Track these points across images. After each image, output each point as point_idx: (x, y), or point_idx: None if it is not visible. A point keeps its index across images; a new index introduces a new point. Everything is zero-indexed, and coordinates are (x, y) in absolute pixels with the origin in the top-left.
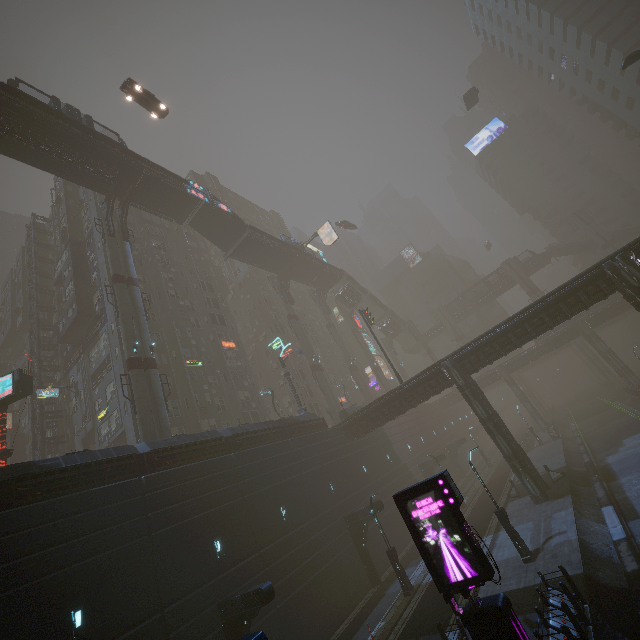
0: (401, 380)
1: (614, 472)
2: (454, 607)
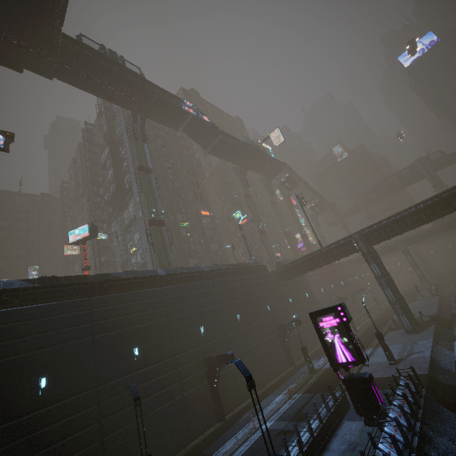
0: (321, 245)
1: None
2: (339, 375)
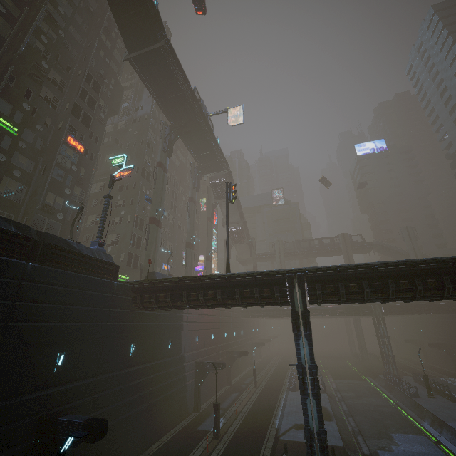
0: (229, 271)
1: None
2: None
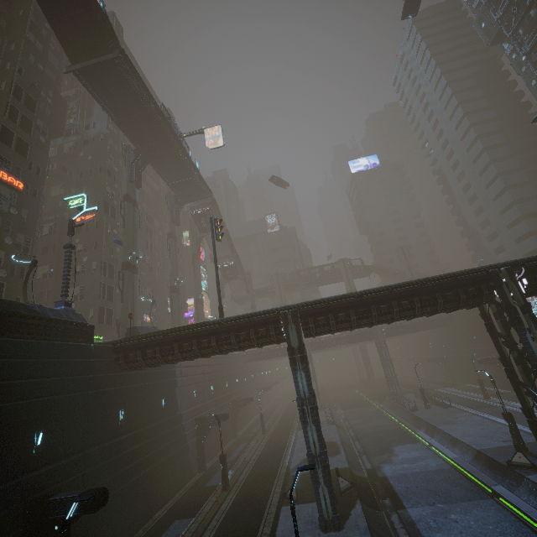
0: (223, 316)
1: (398, 493)
2: None
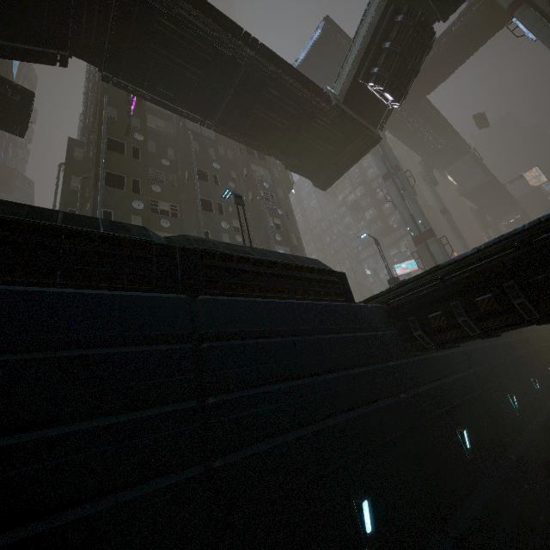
0: None
1: None
2: None
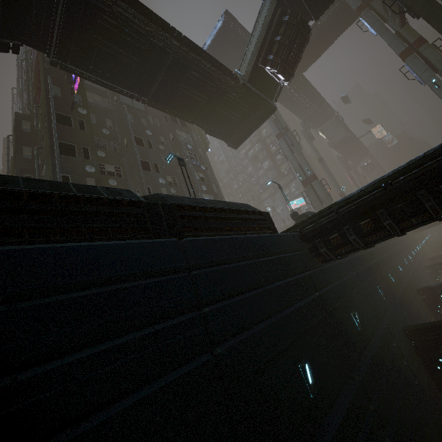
0: None
1: None
2: None
